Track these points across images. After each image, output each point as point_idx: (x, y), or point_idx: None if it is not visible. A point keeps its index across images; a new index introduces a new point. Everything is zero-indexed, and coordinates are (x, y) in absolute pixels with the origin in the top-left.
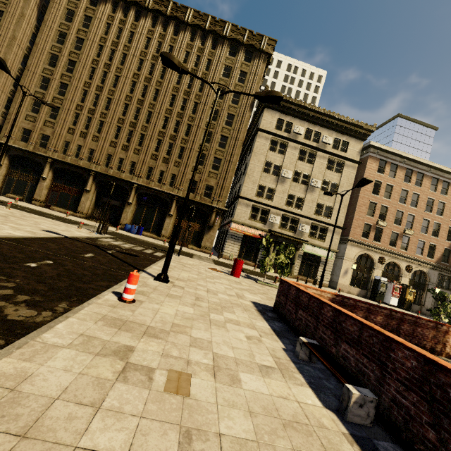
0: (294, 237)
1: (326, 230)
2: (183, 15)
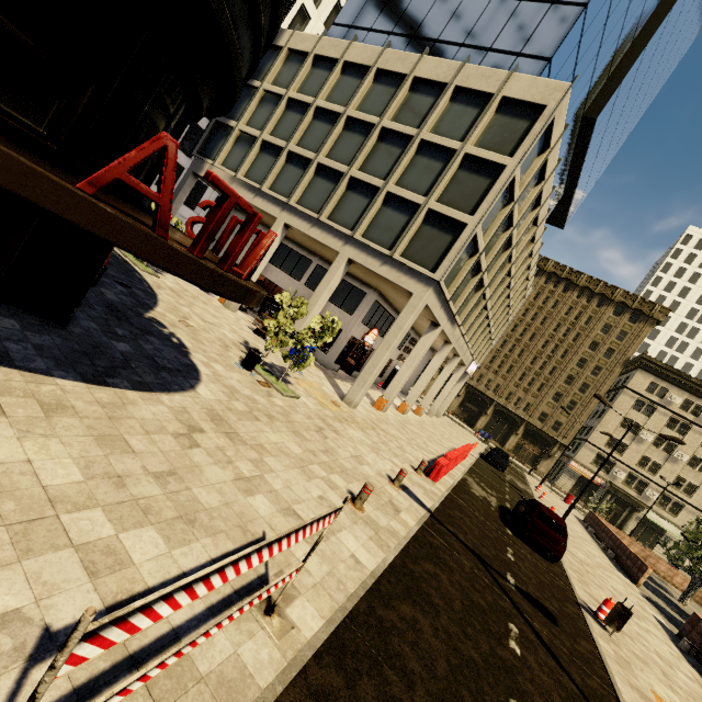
0: (636, 498)
1: (681, 507)
2: (576, 278)
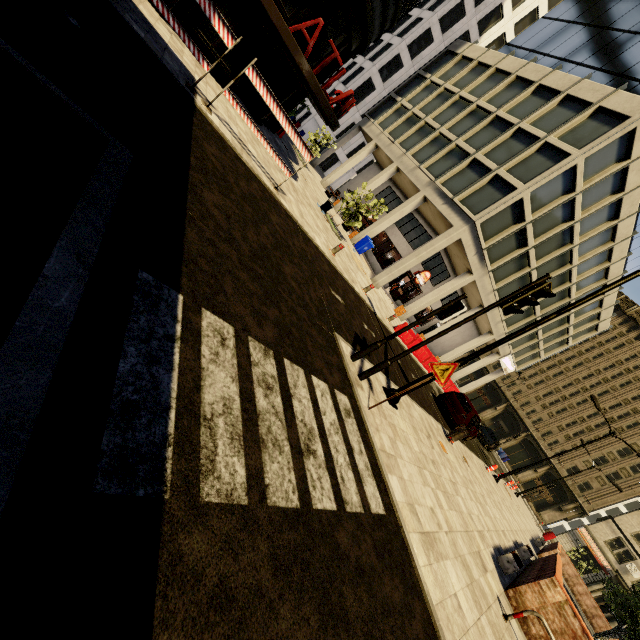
0: None
1: None
2: None
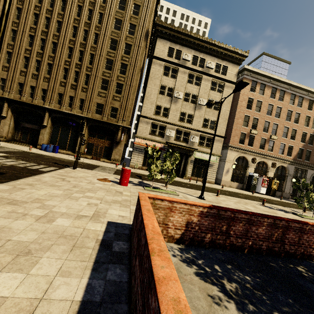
0: (186, 147)
1: (212, 140)
2: None
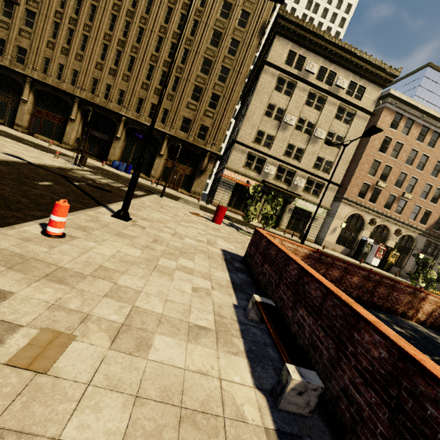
0: (288, 190)
1: (322, 186)
2: None
